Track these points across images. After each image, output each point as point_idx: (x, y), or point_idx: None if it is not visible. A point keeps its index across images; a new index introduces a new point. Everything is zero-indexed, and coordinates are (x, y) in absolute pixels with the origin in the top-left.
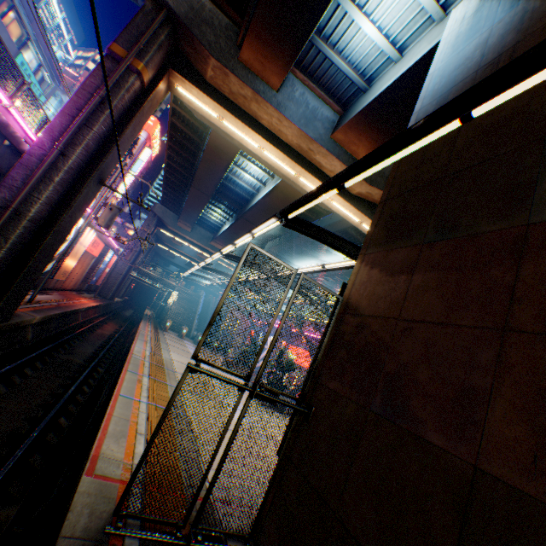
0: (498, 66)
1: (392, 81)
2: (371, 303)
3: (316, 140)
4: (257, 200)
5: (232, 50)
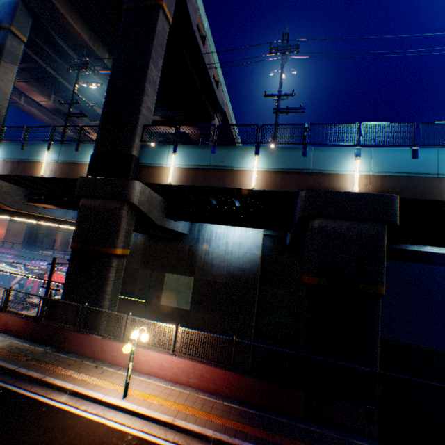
0: (132, 256)
1: None
2: None
3: (72, 220)
4: None
5: (24, 200)
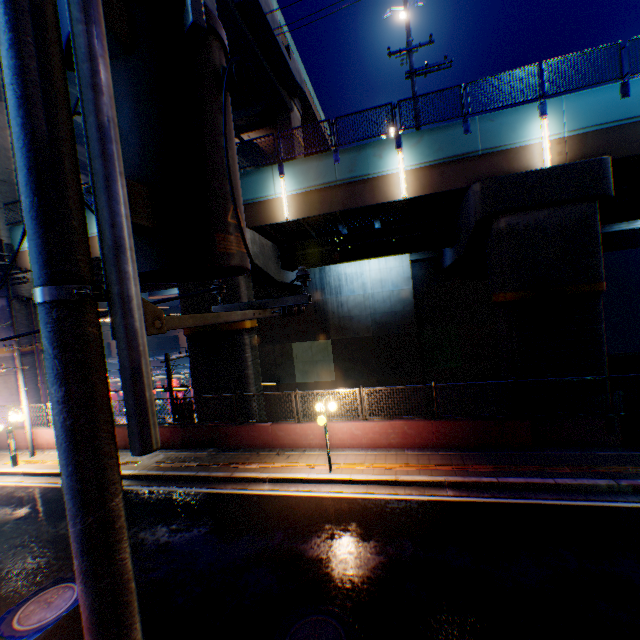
0: None
1: None
2: None
3: None
4: None
5: None
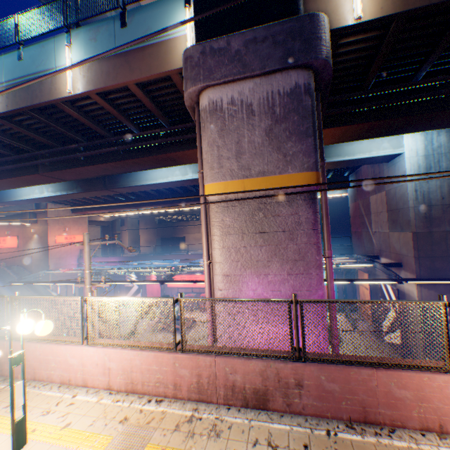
0: None
1: (367, 156)
2: None
3: None
4: (156, 180)
5: None
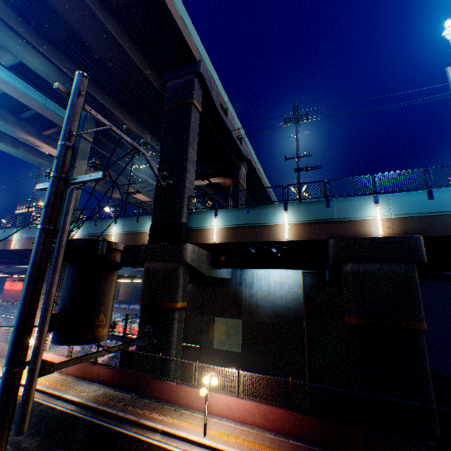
0: None
1: None
2: None
3: (129, 274)
4: None
5: None
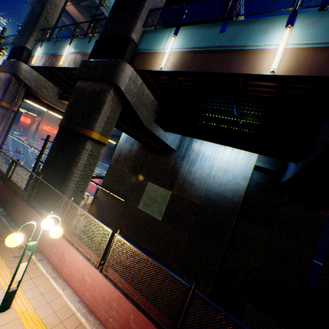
0: (125, 161)
1: None
2: (102, 198)
3: None
4: None
5: (56, 97)
